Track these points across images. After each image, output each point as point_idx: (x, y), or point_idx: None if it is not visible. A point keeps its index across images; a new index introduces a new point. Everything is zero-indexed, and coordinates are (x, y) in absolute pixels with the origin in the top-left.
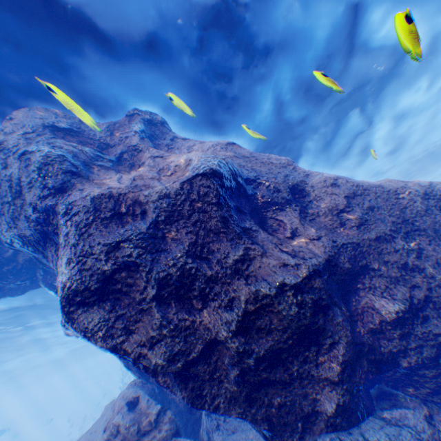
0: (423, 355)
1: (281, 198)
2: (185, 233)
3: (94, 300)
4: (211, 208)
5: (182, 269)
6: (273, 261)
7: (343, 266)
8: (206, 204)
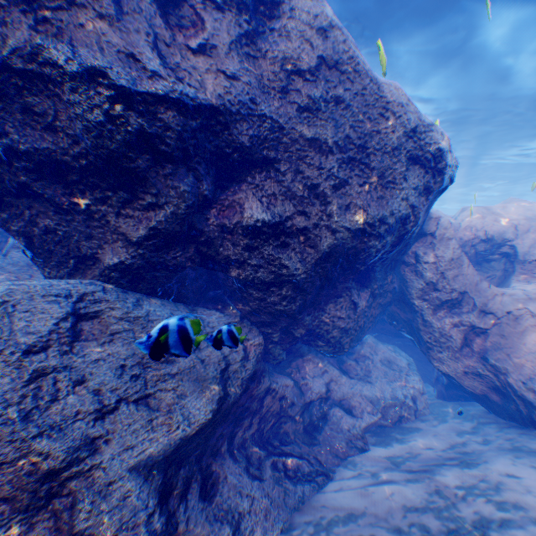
0: (258, 275)
1: None
2: None
3: None
4: None
5: None
6: (116, 39)
7: (238, 137)
8: None
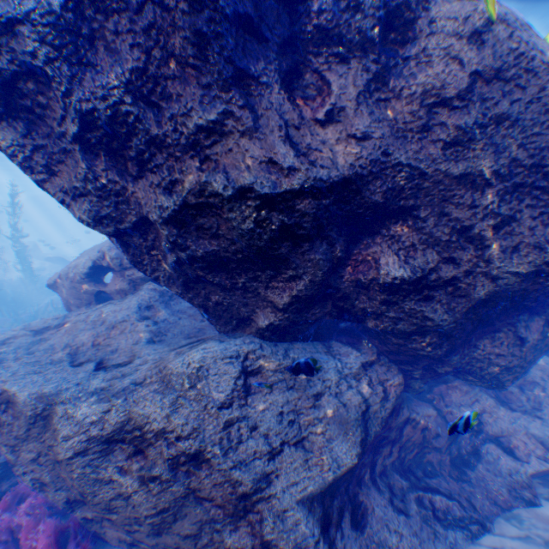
0: (396, 326)
1: (357, 30)
2: (130, 46)
3: (1, 113)
4: (177, 2)
5: (117, 112)
6: (256, 151)
7: (370, 198)
8: None
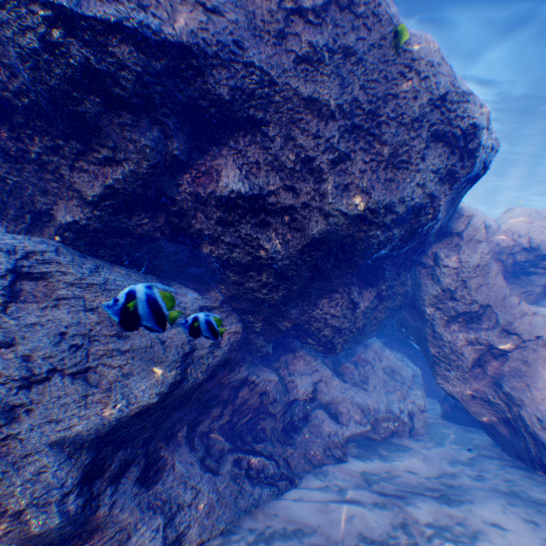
0: (233, 256)
1: None
2: None
3: None
4: None
5: None
6: None
7: (215, 88)
8: None
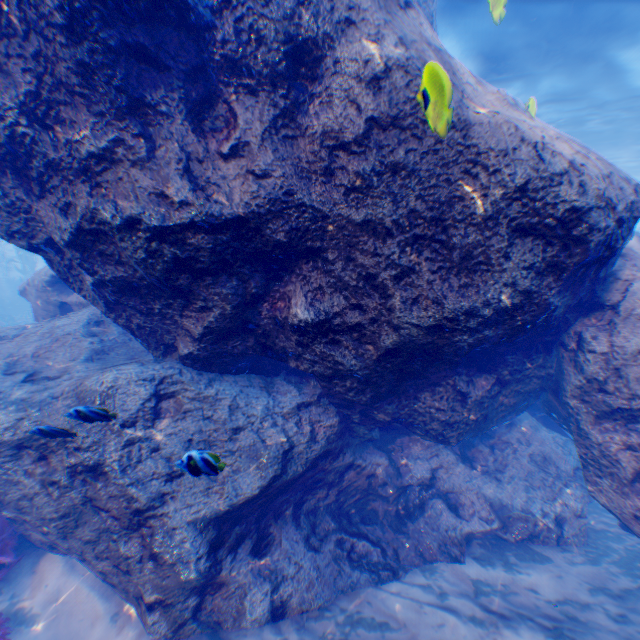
0: (313, 367)
1: (264, 63)
2: (22, 70)
3: None
4: (54, 35)
5: (15, 133)
6: (147, 182)
7: (273, 237)
8: (44, 21)
